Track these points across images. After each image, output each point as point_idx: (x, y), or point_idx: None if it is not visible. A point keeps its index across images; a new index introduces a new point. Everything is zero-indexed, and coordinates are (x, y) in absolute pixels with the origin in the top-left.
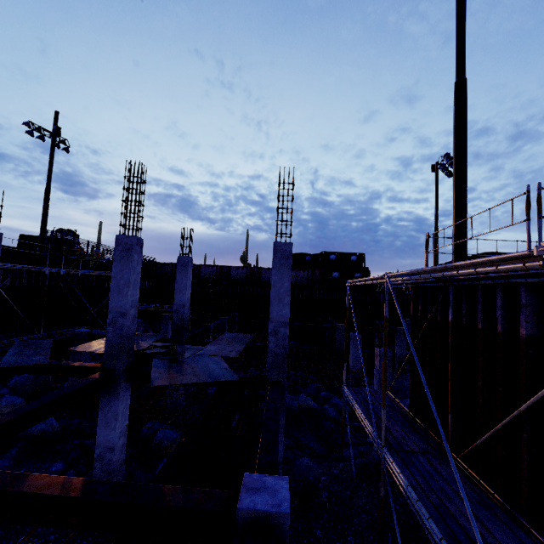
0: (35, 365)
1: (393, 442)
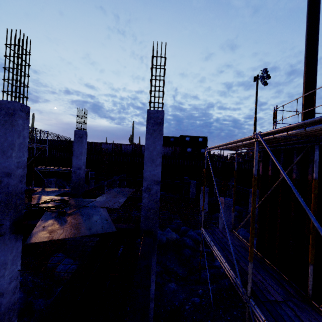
0: None
1: (255, 289)
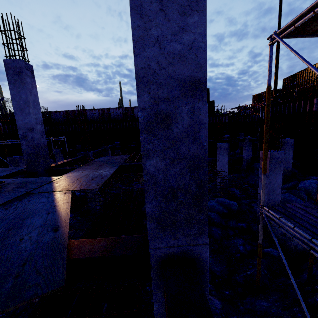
0: None
1: None
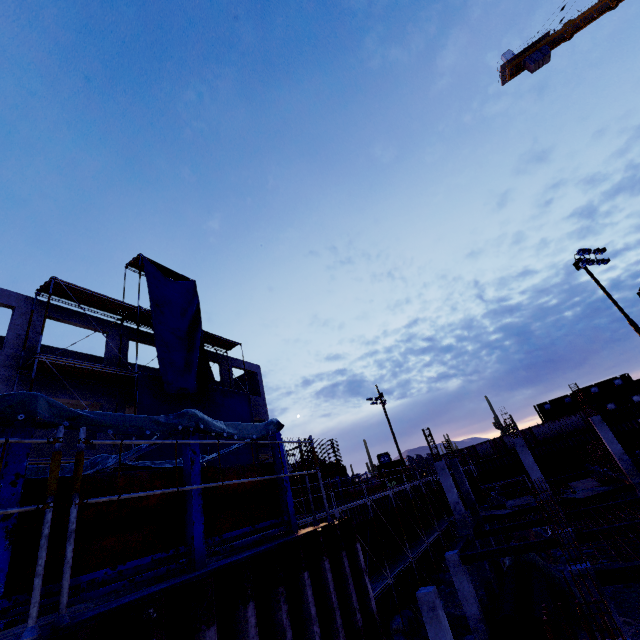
0: (510, 513)
1: None
